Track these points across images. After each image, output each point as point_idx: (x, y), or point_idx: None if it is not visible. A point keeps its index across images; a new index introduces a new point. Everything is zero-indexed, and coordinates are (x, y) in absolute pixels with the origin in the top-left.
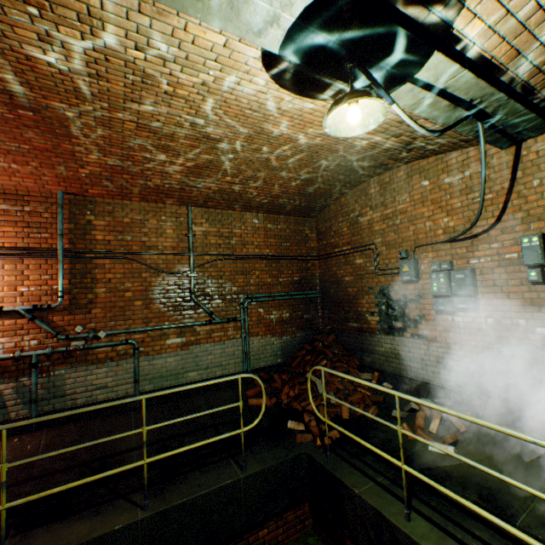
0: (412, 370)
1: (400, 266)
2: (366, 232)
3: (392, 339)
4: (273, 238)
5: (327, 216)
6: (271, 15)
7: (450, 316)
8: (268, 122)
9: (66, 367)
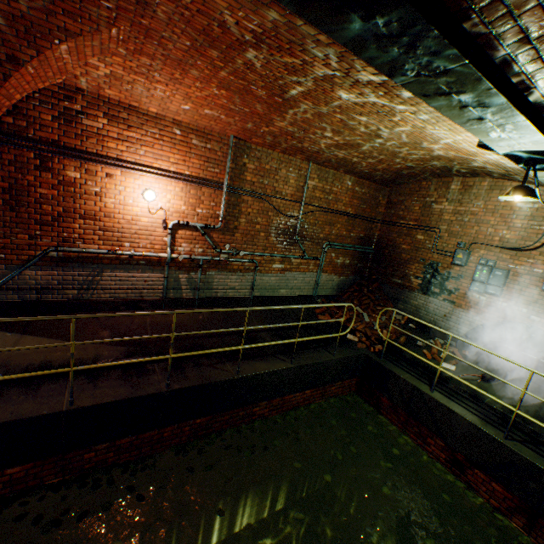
0: (434, 320)
1: (456, 253)
2: (435, 218)
3: (427, 298)
4: (356, 200)
5: (402, 191)
6: (514, 146)
7: (478, 295)
8: (432, 143)
9: (215, 271)
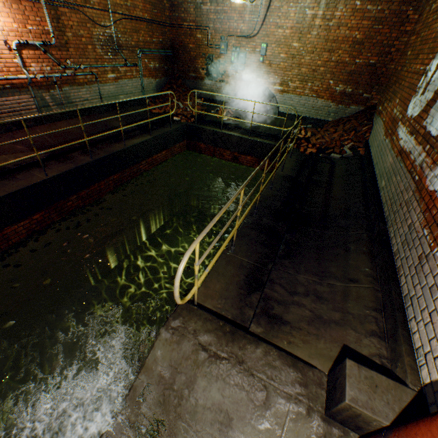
0: (217, 97)
1: (221, 46)
2: (205, 18)
3: (211, 83)
4: (149, 5)
5: None
6: None
7: (235, 73)
8: None
9: (68, 87)
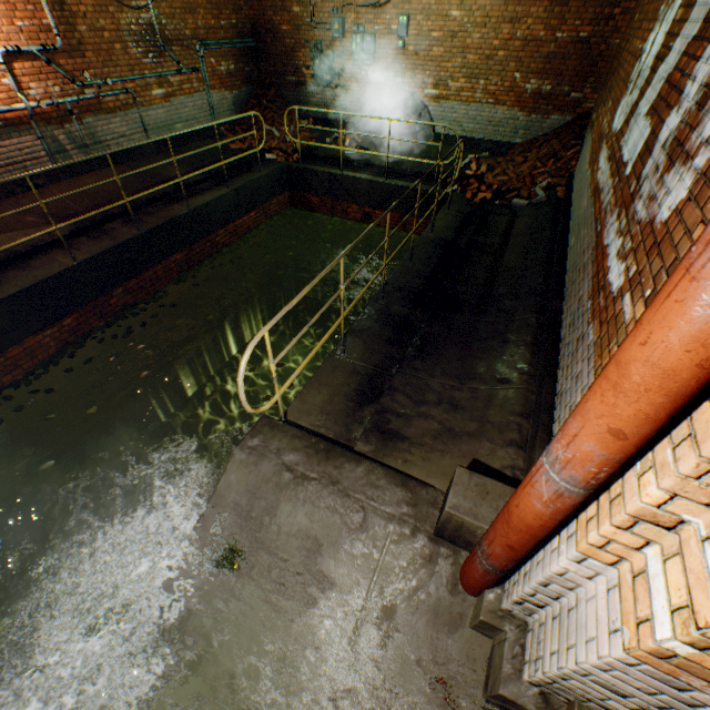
0: (335, 114)
1: (333, 25)
2: None
3: (323, 91)
4: None
5: None
6: None
7: (360, 71)
8: None
9: (92, 117)
